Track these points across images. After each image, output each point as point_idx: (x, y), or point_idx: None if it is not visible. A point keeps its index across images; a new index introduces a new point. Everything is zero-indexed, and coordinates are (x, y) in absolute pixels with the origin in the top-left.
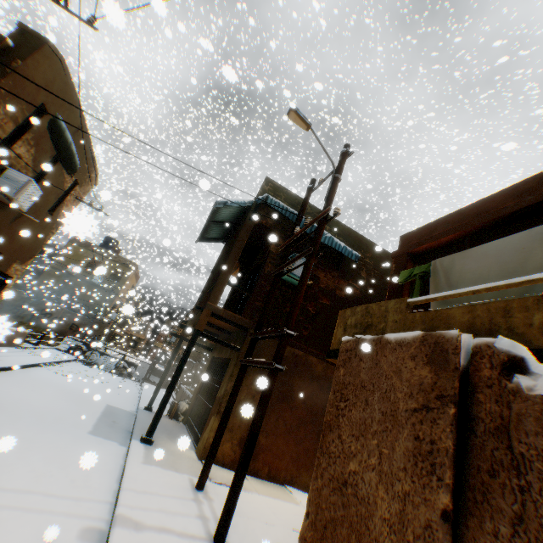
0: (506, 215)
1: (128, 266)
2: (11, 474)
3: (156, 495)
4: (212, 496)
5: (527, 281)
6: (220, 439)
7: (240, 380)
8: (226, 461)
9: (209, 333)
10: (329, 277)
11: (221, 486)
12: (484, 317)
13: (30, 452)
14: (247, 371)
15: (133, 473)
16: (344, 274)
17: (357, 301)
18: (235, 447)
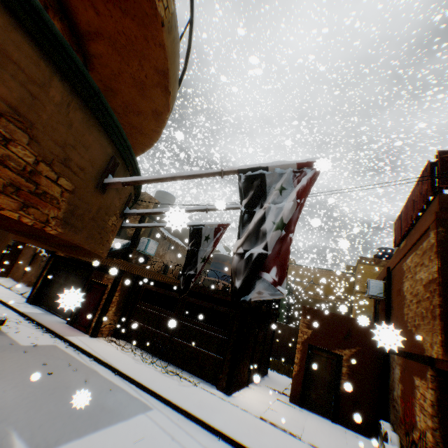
0: None
1: None
2: None
3: None
4: None
5: None
6: None
7: None
8: None
9: None
10: None
11: None
12: None
13: None
14: None
15: None
16: None
17: None
18: None
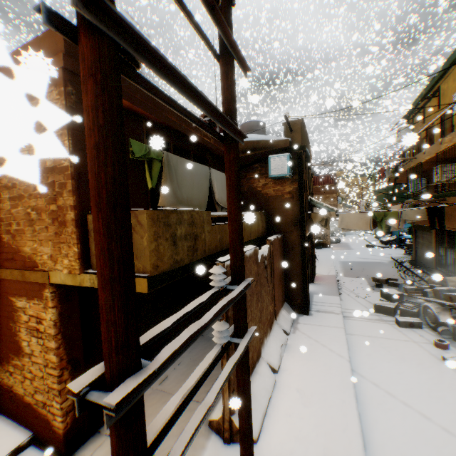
0: (174, 129)
1: None
2: None
3: None
4: None
5: None
6: None
7: None
8: None
9: None
10: None
11: None
12: None
13: None
14: None
15: None
16: None
17: None
18: None
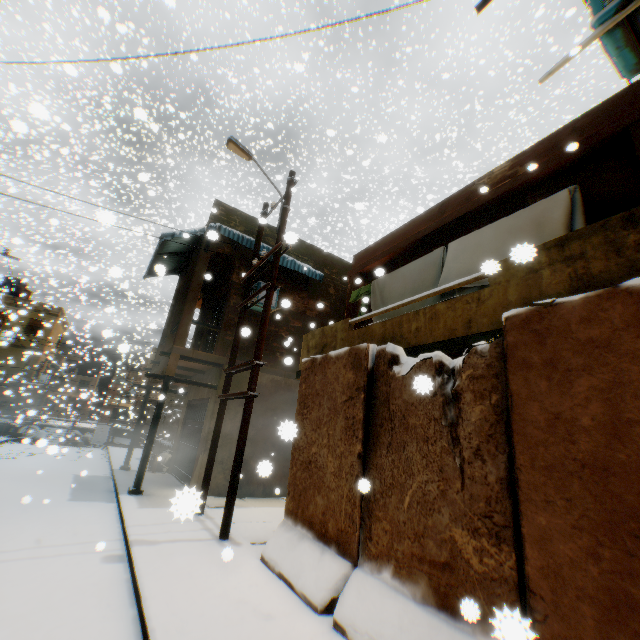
0: (421, 239)
1: (50, 313)
2: (14, 540)
3: (161, 524)
4: (213, 516)
5: (411, 301)
6: (211, 469)
7: (222, 414)
8: (222, 491)
9: (181, 377)
10: (298, 300)
11: (219, 509)
12: (391, 329)
13: (19, 524)
14: (228, 405)
15: (133, 515)
16: (313, 294)
17: (328, 319)
18: (228, 477)
